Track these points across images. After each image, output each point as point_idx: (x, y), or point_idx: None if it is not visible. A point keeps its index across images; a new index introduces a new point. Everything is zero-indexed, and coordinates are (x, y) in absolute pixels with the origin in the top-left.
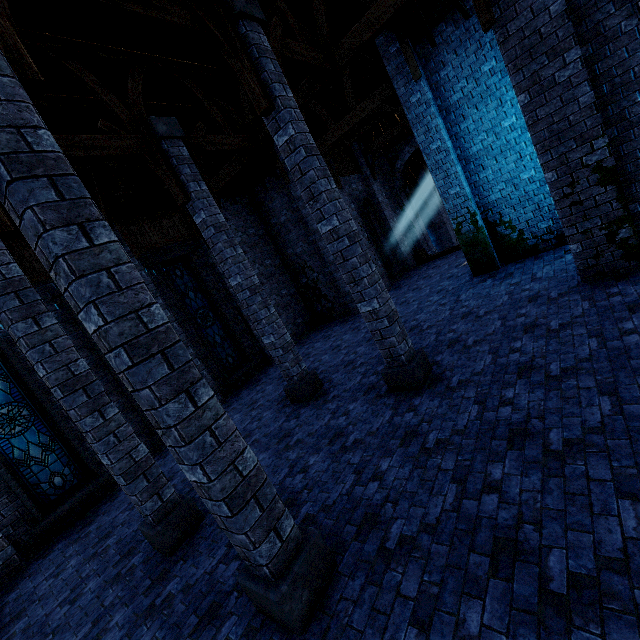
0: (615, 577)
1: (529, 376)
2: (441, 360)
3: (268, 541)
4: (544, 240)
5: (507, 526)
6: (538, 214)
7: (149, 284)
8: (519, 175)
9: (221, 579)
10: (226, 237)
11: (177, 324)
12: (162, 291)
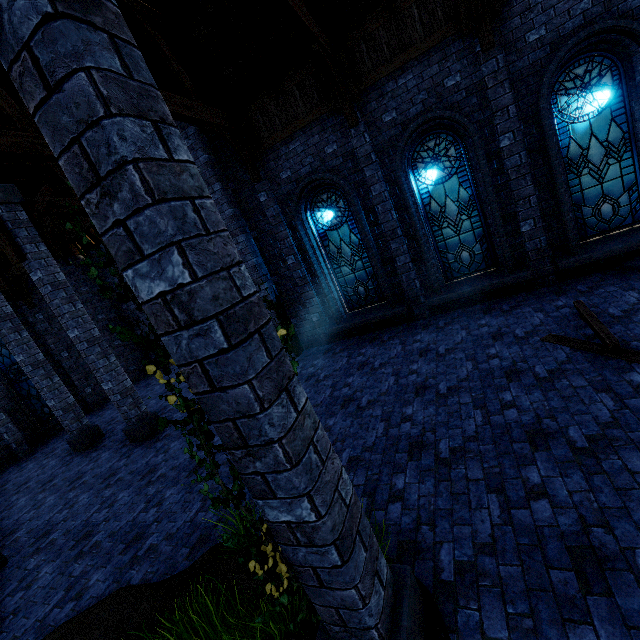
0: (107, 539)
1: None
2: (175, 417)
3: None
4: None
5: (97, 524)
6: None
7: None
8: None
9: None
10: (11, 324)
11: None
12: None
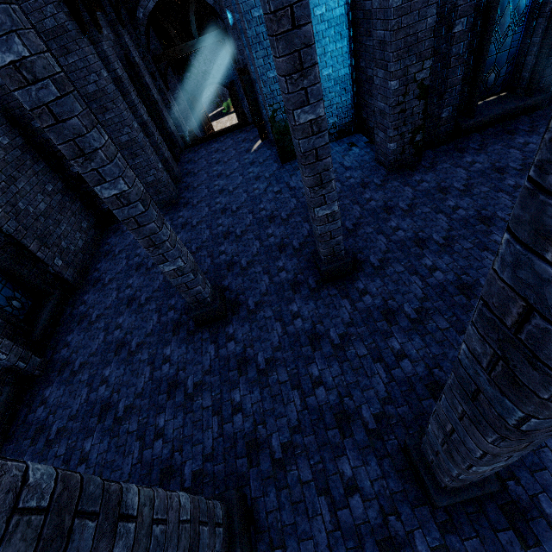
0: None
1: (427, 247)
2: None
3: None
4: (330, 133)
5: None
6: (329, 110)
7: None
8: (321, 70)
9: (358, 521)
10: (79, 106)
11: None
12: None
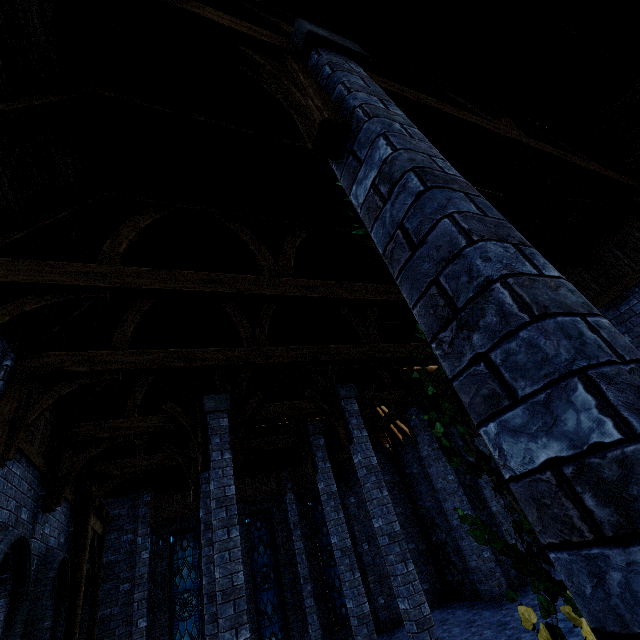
0: None
1: None
2: None
3: None
4: None
5: None
6: None
7: (295, 515)
8: None
9: None
10: (333, 503)
11: (305, 557)
12: (303, 523)
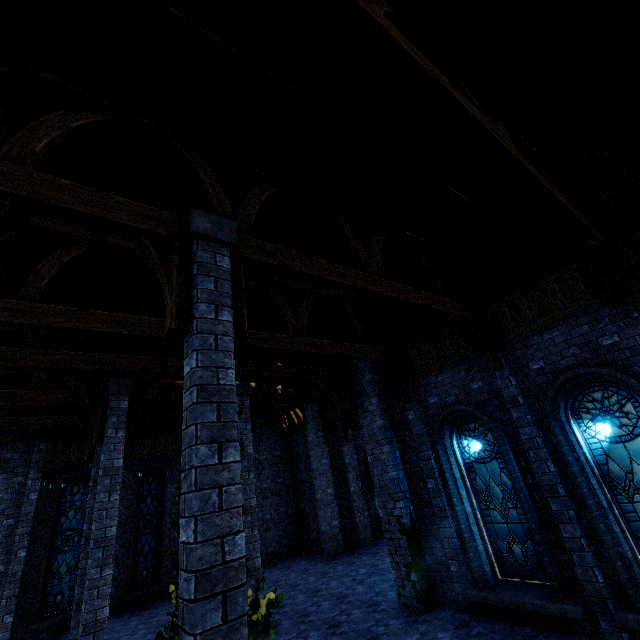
0: None
1: None
2: (282, 624)
3: None
4: None
5: None
6: None
7: None
8: None
9: None
10: None
11: None
12: None
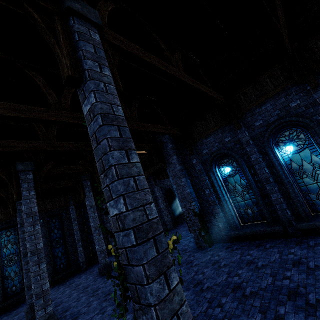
0: None
1: None
2: None
3: (41, 311)
4: None
5: None
6: None
7: (74, 215)
8: None
9: None
10: (93, 209)
11: (79, 232)
12: (79, 218)
